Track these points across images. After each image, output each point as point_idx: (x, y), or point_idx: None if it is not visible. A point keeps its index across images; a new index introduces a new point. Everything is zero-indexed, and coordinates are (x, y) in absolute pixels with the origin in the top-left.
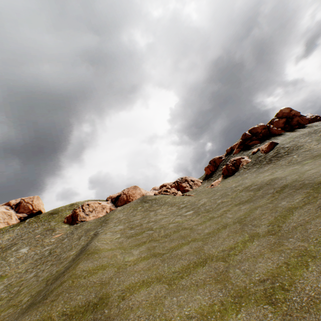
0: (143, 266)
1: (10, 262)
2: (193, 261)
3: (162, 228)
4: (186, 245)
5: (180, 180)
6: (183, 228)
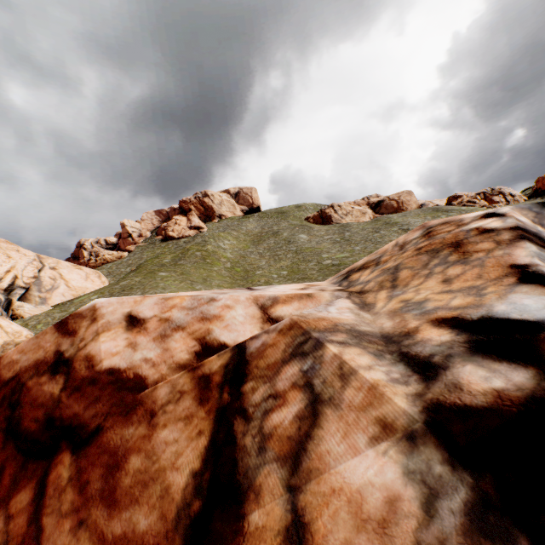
0: None
1: (305, 242)
2: None
3: None
4: None
5: (489, 192)
6: None
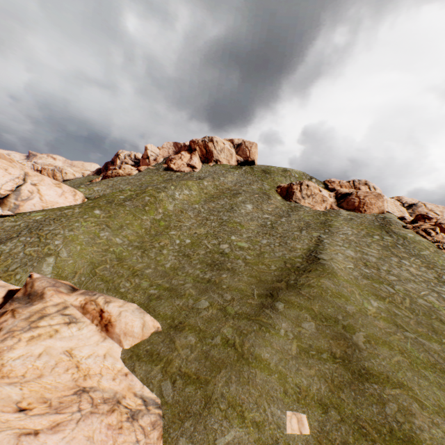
0: (383, 326)
1: (242, 214)
2: (441, 366)
3: (407, 297)
4: (436, 343)
5: None
6: (438, 319)
